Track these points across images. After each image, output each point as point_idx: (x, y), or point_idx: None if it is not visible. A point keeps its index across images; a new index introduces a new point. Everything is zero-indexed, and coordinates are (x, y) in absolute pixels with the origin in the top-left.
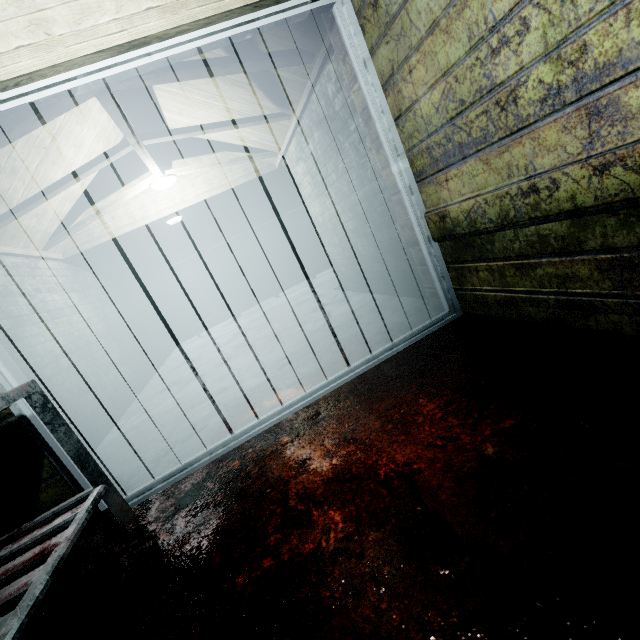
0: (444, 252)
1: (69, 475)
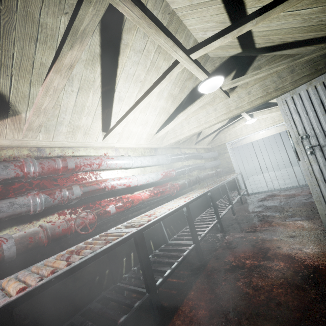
0: None
1: (241, 187)
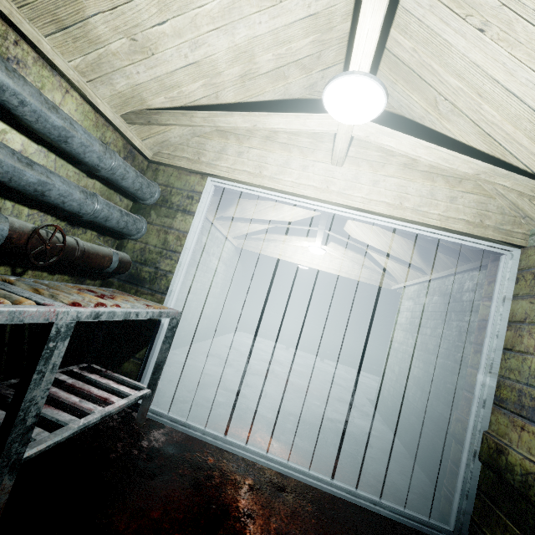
0: (483, 477)
1: (144, 367)
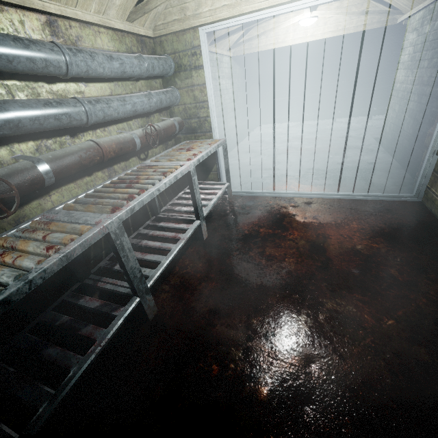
0: (437, 164)
1: (219, 174)
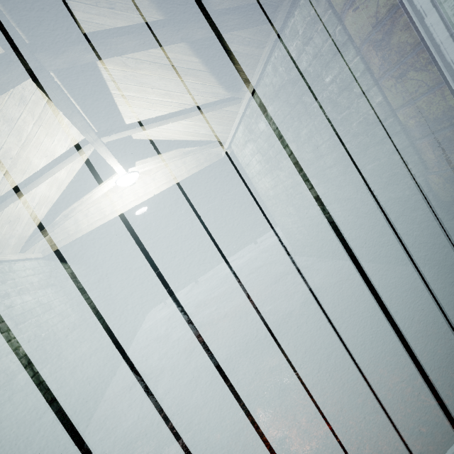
0: None
1: None
